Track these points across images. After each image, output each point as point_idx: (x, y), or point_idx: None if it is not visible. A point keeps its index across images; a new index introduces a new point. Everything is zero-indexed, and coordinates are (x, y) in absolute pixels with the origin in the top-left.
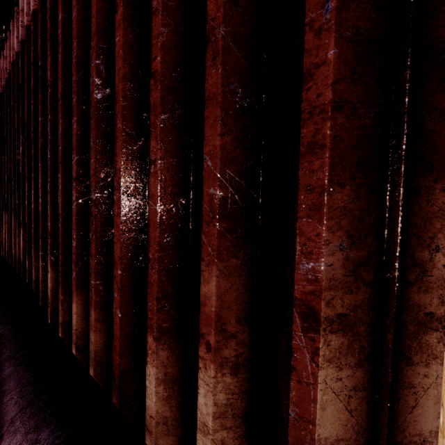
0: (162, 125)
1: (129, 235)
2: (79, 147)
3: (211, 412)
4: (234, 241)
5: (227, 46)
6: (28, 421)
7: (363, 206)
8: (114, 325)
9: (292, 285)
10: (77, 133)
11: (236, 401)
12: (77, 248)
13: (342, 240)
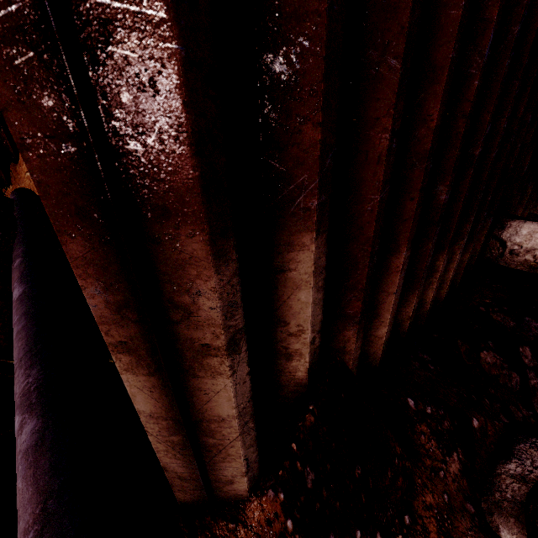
0: None
1: None
2: None
3: None
4: None
5: None
6: (28, 361)
7: (102, 256)
8: None
9: None
10: None
11: None
12: None
13: (96, 286)
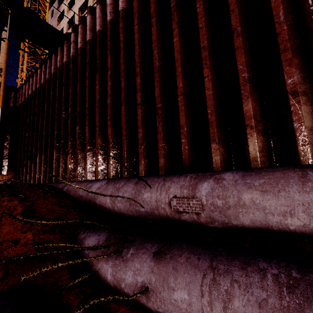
0: (210, 63)
1: (188, 113)
2: (141, 89)
3: (258, 150)
4: (254, 90)
5: (242, 33)
6: (173, 176)
7: (301, 63)
8: (183, 155)
9: (285, 89)
10: (140, 83)
11: (265, 146)
12: (142, 136)
13: (299, 71)
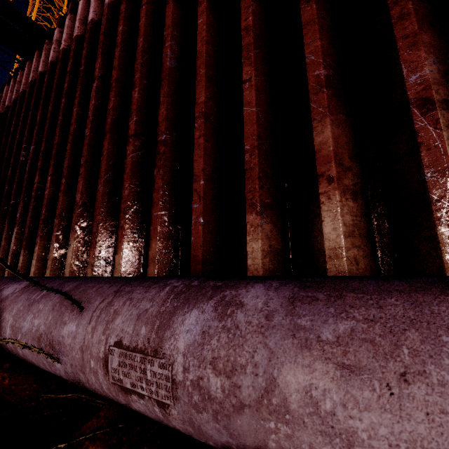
0: (255, 56)
1: (211, 152)
2: (139, 110)
3: (342, 231)
4: (339, 103)
5: None
6: (140, 284)
7: (438, 44)
8: (193, 236)
9: (404, 96)
10: (138, 100)
11: (360, 223)
12: (129, 196)
13: (433, 59)
